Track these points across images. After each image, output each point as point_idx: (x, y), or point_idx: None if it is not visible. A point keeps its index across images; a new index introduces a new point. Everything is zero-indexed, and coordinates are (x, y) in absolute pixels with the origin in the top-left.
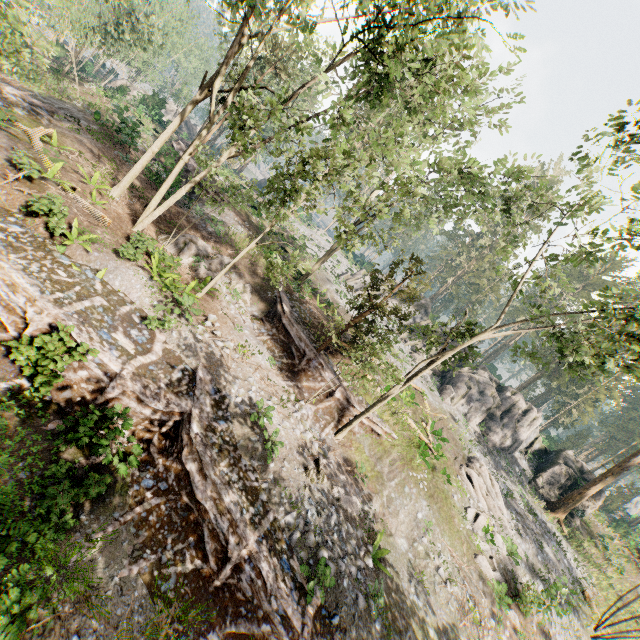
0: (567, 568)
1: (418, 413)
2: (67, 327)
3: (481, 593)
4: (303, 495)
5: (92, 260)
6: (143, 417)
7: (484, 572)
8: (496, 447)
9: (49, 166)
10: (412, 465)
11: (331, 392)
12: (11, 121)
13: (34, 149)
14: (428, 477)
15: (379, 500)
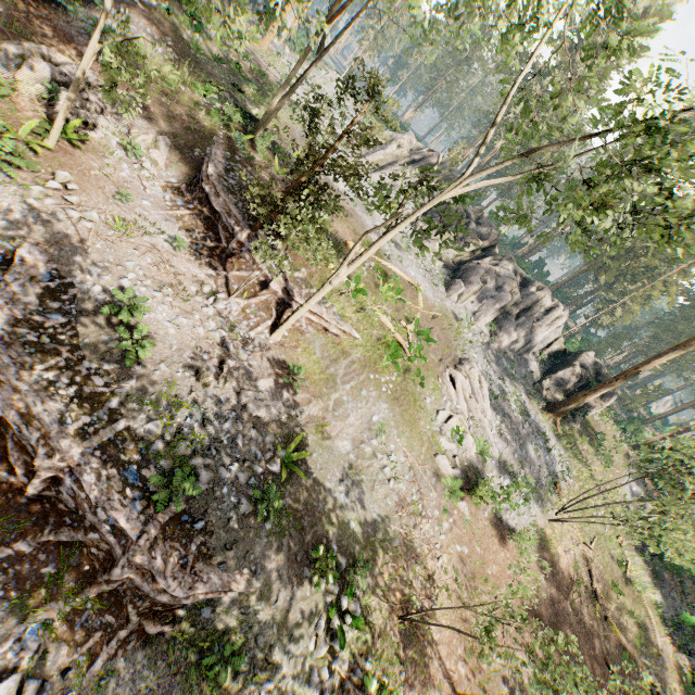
0: (546, 464)
1: (403, 311)
2: None
3: (431, 488)
4: (185, 401)
5: None
6: None
7: (442, 470)
8: (504, 348)
9: None
10: (376, 367)
11: (267, 283)
12: None
13: None
14: (397, 380)
15: (320, 404)
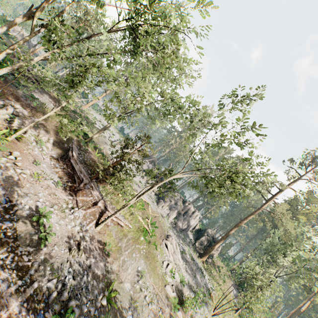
0: (205, 284)
1: (145, 214)
2: None
3: (166, 305)
4: (65, 266)
5: None
6: None
7: (168, 294)
8: (180, 229)
9: None
10: (138, 241)
11: (96, 203)
12: None
13: None
14: (146, 247)
15: (117, 263)
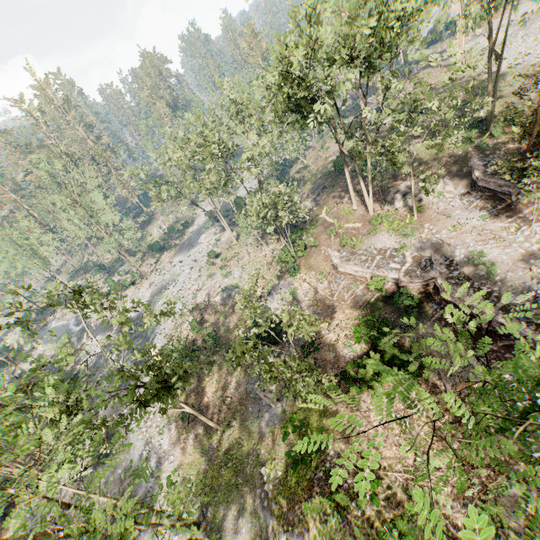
0: None
1: None
2: (374, 275)
3: None
4: (530, 284)
5: (367, 244)
6: (418, 287)
7: None
8: None
9: (334, 223)
10: None
11: None
12: (317, 219)
13: (327, 221)
14: None
15: None
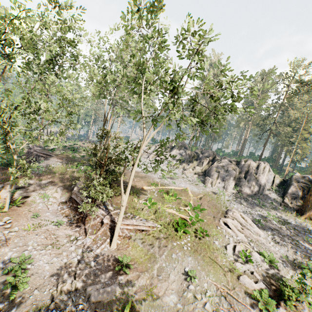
0: None
1: (182, 202)
2: None
3: (249, 307)
4: (46, 310)
5: None
6: None
7: (249, 287)
8: (250, 195)
9: None
10: (176, 237)
11: (102, 221)
12: None
13: None
14: (191, 239)
15: (147, 275)
